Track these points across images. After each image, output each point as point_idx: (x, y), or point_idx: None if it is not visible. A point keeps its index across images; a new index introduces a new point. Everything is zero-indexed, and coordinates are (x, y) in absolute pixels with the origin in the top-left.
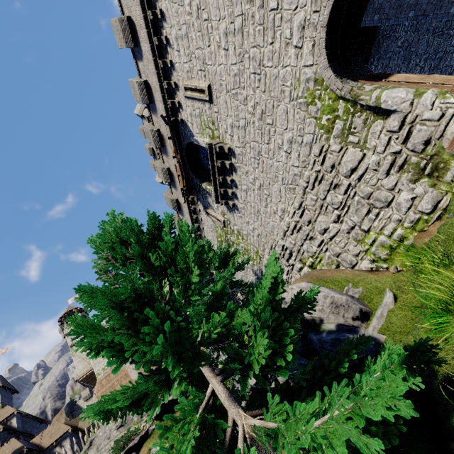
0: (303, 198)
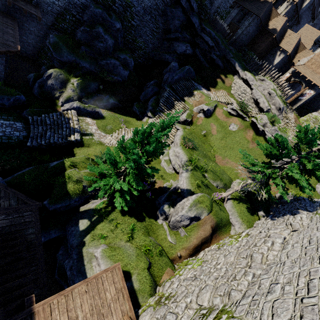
0: (252, 262)
